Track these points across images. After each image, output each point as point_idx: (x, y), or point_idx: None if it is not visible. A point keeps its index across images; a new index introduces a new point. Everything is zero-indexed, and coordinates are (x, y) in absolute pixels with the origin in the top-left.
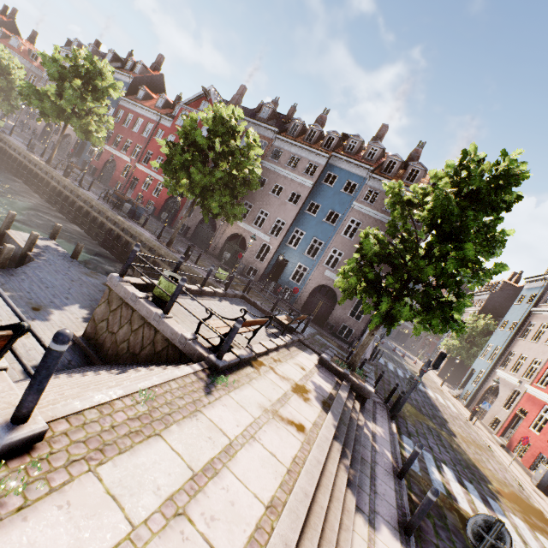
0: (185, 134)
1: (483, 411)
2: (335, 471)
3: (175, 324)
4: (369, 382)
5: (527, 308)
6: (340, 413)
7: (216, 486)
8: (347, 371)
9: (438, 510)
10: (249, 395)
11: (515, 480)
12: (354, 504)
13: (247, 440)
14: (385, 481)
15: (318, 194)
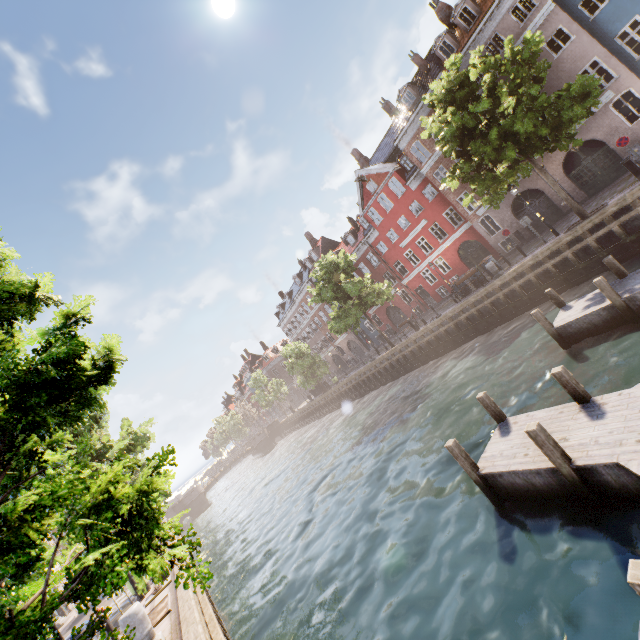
0: (454, 142)
1: None
2: None
3: None
4: None
5: None
6: None
7: None
8: None
9: None
10: None
11: None
12: None
13: None
14: None
15: None
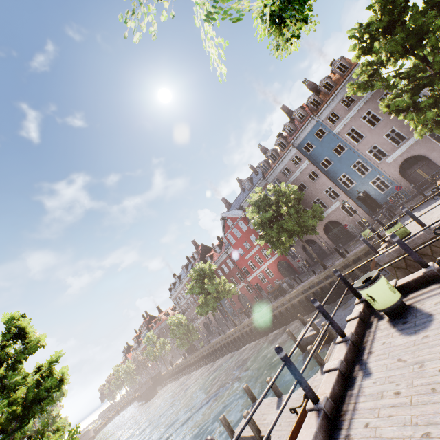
0: (259, 225)
1: None
2: None
3: (438, 222)
4: None
5: None
6: None
7: None
8: None
9: None
10: None
11: None
12: None
13: None
14: None
15: (316, 158)
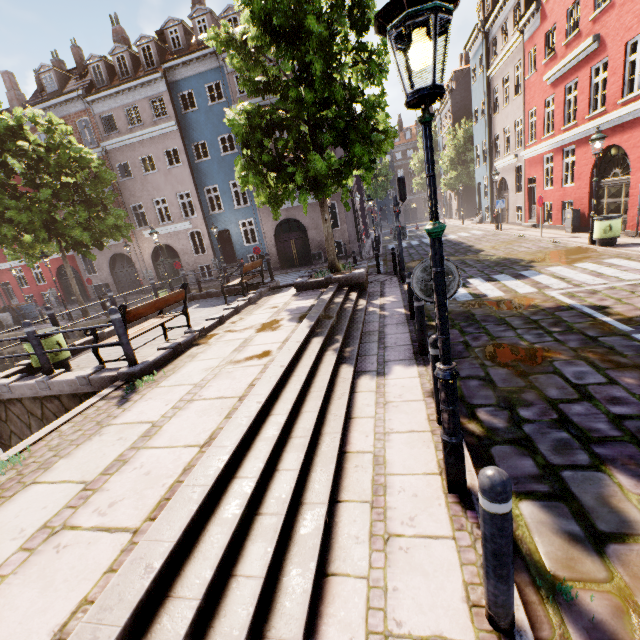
0: None
1: (506, 213)
2: (312, 361)
3: (69, 375)
4: (359, 268)
5: (483, 78)
6: (319, 312)
7: (123, 474)
8: (328, 275)
9: (465, 315)
10: (190, 370)
11: (551, 242)
12: (351, 373)
13: (180, 409)
14: (397, 332)
15: (192, 131)
